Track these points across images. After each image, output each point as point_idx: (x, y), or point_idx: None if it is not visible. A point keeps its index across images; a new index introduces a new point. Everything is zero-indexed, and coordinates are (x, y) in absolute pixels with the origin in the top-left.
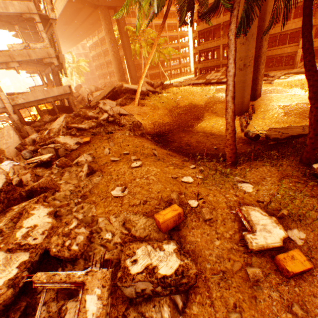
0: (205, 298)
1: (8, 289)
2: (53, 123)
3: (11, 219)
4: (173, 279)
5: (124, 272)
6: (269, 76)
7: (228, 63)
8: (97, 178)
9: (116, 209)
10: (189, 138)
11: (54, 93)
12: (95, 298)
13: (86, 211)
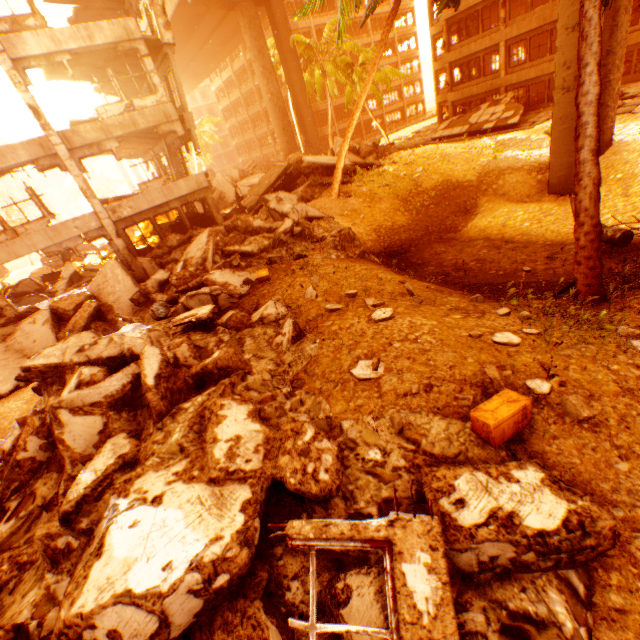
0: (633, 578)
1: (240, 549)
2: (189, 249)
3: (189, 426)
4: (564, 538)
5: (445, 523)
6: (624, 97)
7: (583, 75)
8: (312, 346)
9: (371, 404)
10: (457, 255)
11: (181, 191)
12: (422, 570)
13: (312, 410)
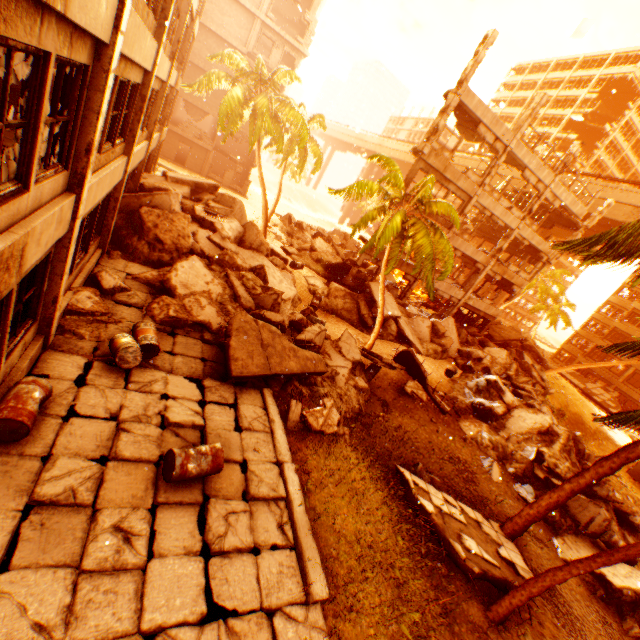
0: None
1: None
2: (489, 349)
3: None
4: None
5: None
6: None
7: None
8: None
9: None
10: None
11: (489, 311)
12: None
13: None
